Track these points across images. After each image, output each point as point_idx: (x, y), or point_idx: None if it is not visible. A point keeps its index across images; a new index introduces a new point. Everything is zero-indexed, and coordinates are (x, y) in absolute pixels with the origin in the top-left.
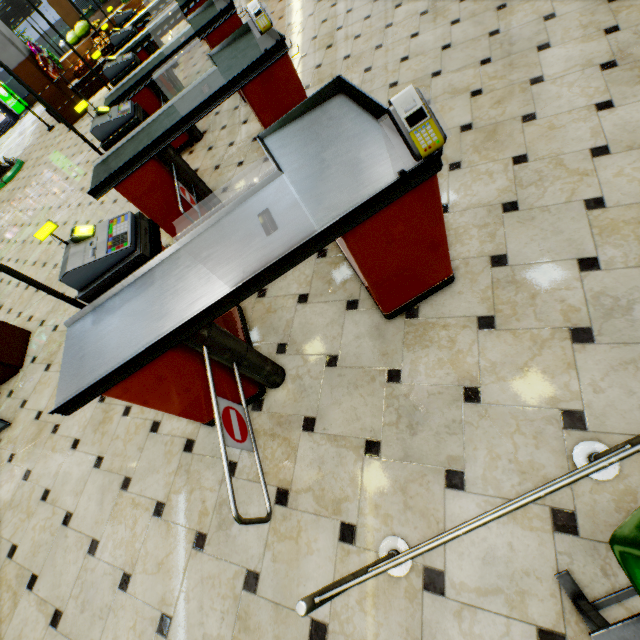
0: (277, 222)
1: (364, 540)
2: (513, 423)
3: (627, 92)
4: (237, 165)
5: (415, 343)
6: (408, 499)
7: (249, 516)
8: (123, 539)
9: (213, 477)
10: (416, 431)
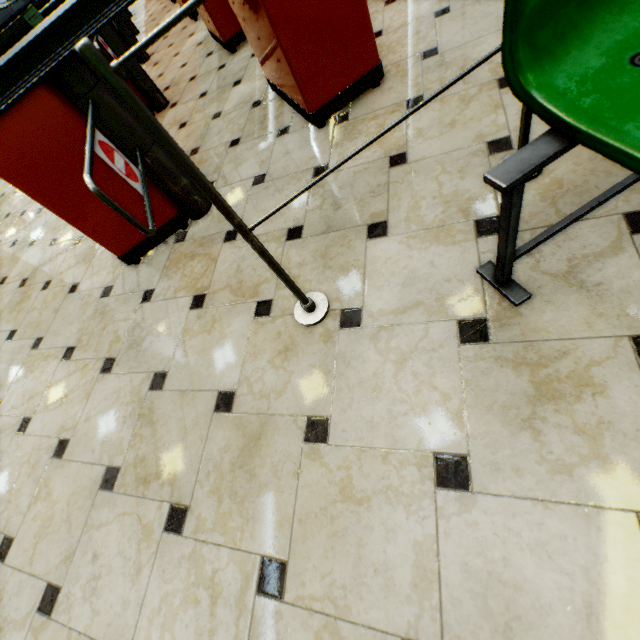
0: None
1: (280, 309)
2: (439, 168)
3: None
4: (180, 67)
5: (344, 140)
6: (328, 261)
7: (162, 328)
8: (27, 390)
9: (128, 309)
10: (340, 206)
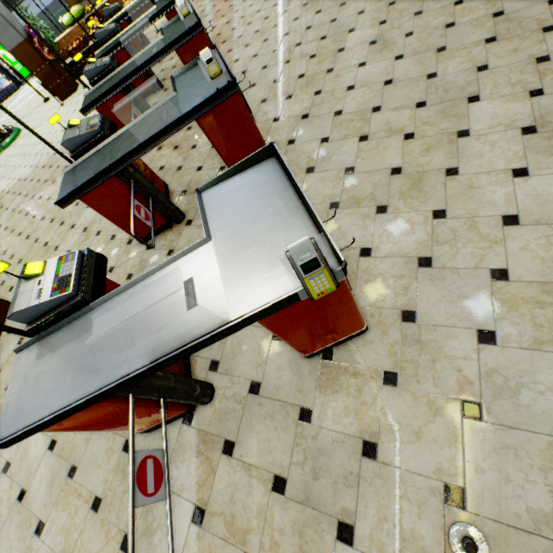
0: (198, 297)
1: None
2: (402, 487)
3: (542, 162)
4: (196, 169)
5: (327, 385)
6: (303, 543)
7: None
8: (64, 526)
9: None
10: (318, 476)
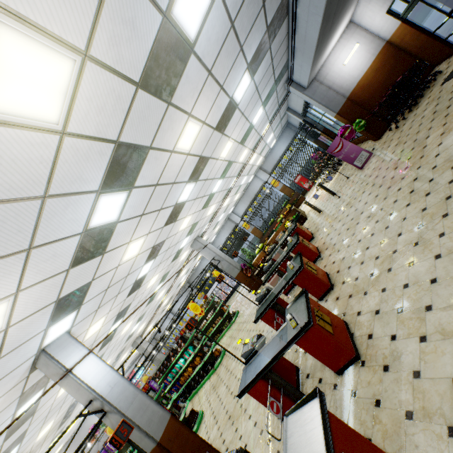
0: None
1: None
2: None
3: None
4: None
5: None
6: None
7: None
8: None
9: None
10: None
